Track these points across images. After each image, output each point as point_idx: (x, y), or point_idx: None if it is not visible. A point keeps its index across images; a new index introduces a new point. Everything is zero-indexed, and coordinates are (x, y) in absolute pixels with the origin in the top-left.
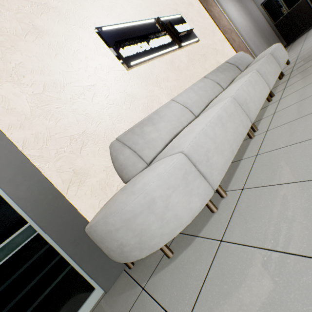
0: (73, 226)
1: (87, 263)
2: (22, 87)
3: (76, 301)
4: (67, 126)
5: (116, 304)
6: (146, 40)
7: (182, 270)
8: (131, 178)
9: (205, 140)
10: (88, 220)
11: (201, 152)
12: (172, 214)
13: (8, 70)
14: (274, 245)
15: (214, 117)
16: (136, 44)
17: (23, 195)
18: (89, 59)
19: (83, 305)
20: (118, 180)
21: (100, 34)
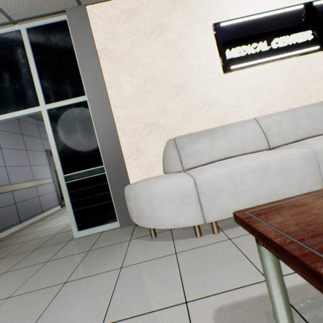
0: (121, 181)
1: (118, 205)
2: (132, 78)
3: (107, 219)
4: (146, 115)
5: (118, 236)
6: (270, 37)
7: (148, 248)
8: (167, 173)
9: (225, 180)
10: (131, 182)
11: (212, 188)
12: (161, 215)
13: (129, 64)
14: (185, 278)
15: (258, 164)
16: (253, 42)
17: (106, 149)
18: (191, 58)
19: (108, 224)
20: (161, 168)
21: (214, 31)
